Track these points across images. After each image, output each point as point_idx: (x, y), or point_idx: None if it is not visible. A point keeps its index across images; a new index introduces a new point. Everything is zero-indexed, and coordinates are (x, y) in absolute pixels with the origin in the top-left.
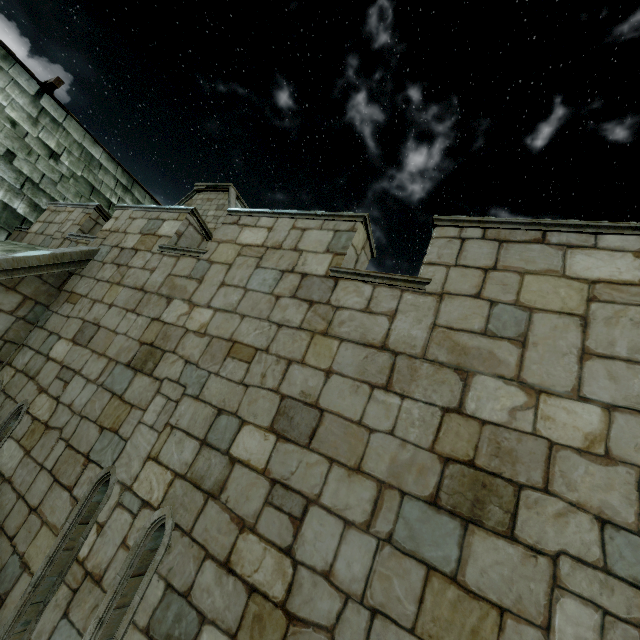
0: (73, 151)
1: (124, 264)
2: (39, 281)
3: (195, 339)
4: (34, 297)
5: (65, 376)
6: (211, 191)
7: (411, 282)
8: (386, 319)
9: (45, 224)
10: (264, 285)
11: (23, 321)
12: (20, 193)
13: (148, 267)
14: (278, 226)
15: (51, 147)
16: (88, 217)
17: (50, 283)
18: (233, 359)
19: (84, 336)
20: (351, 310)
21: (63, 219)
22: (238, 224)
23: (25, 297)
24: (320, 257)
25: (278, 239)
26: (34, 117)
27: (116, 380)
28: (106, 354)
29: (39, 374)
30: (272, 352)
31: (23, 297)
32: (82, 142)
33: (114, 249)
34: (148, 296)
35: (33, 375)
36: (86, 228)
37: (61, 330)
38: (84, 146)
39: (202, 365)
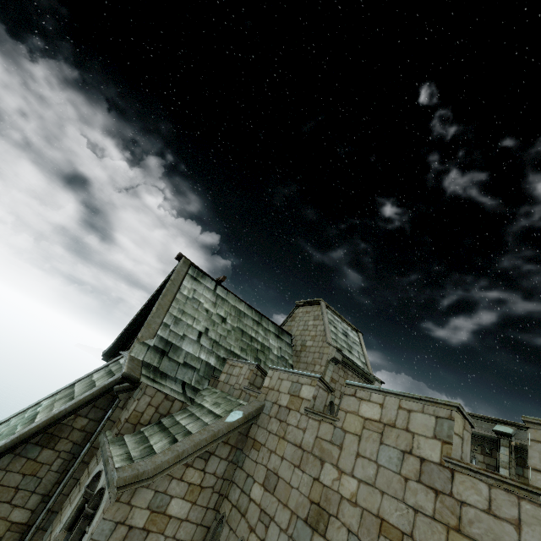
0: (231, 312)
1: (283, 420)
2: (237, 433)
3: (350, 508)
4: (235, 445)
5: (264, 519)
6: (307, 305)
7: (524, 489)
8: (512, 528)
9: (228, 375)
10: (391, 463)
11: (231, 463)
12: (212, 352)
13: (300, 426)
14: (387, 404)
15: (222, 315)
16: (252, 373)
17: (242, 433)
18: (385, 538)
19: (270, 483)
20: (475, 508)
21: (238, 373)
22: (356, 396)
23: (232, 446)
24: (430, 442)
25: (390, 417)
26: (214, 302)
27: (300, 534)
28: (288, 505)
29: (247, 512)
30: (416, 539)
31: (231, 446)
32: (235, 304)
33: (274, 405)
34: (306, 455)
35: (243, 512)
36: (252, 380)
37: (254, 474)
38: (236, 306)
39: (362, 538)
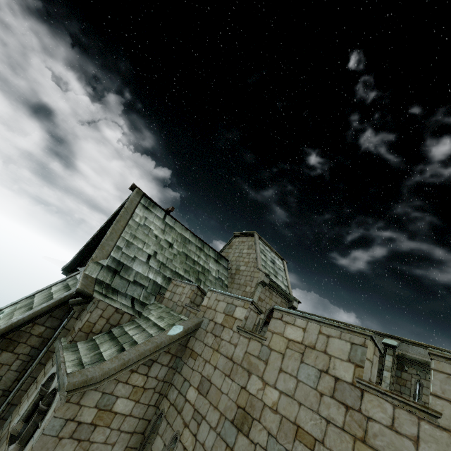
0: (178, 239)
1: (218, 336)
2: (178, 344)
3: (271, 414)
4: (176, 354)
5: (197, 418)
6: (243, 236)
7: (424, 411)
8: (411, 443)
9: (172, 293)
10: (309, 379)
11: (171, 368)
12: (159, 272)
13: (232, 342)
14: (309, 328)
15: (170, 241)
16: (193, 293)
17: (182, 344)
18: (300, 442)
19: (203, 388)
20: (379, 424)
21: (181, 292)
22: (282, 320)
23: (172, 355)
24: (345, 365)
25: (311, 340)
26: (163, 229)
27: (227, 433)
28: (218, 408)
29: (182, 411)
30: (327, 446)
31: (171, 355)
32: (181, 232)
33: (211, 322)
34: (236, 366)
35: (179, 410)
36: (192, 299)
37: (190, 379)
38: (182, 234)
39: (279, 440)
